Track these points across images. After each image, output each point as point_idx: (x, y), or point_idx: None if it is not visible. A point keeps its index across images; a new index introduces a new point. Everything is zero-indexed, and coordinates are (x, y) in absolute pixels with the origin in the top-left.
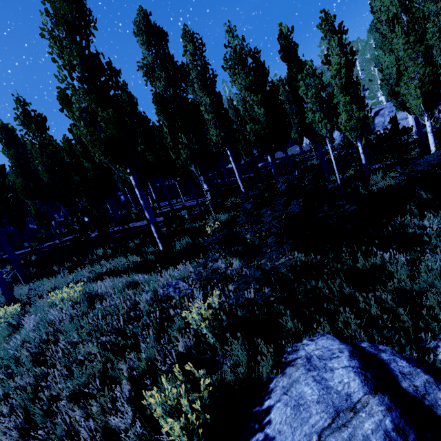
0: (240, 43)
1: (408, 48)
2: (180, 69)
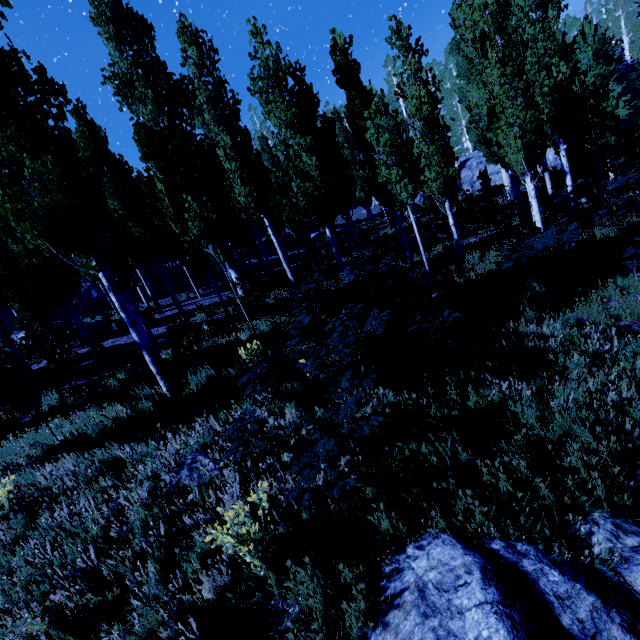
0: (275, 54)
1: (505, 83)
2: (178, 86)
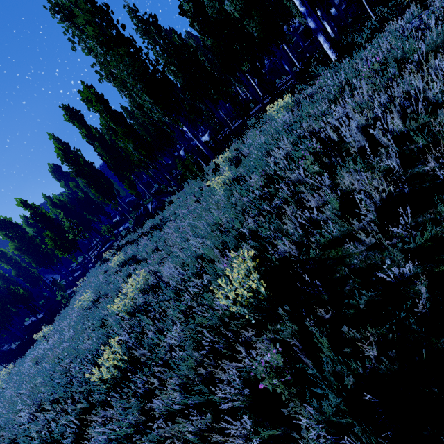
0: None
1: None
2: None
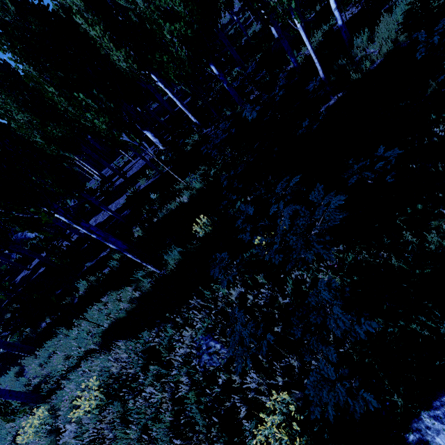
0: None
1: None
2: None
